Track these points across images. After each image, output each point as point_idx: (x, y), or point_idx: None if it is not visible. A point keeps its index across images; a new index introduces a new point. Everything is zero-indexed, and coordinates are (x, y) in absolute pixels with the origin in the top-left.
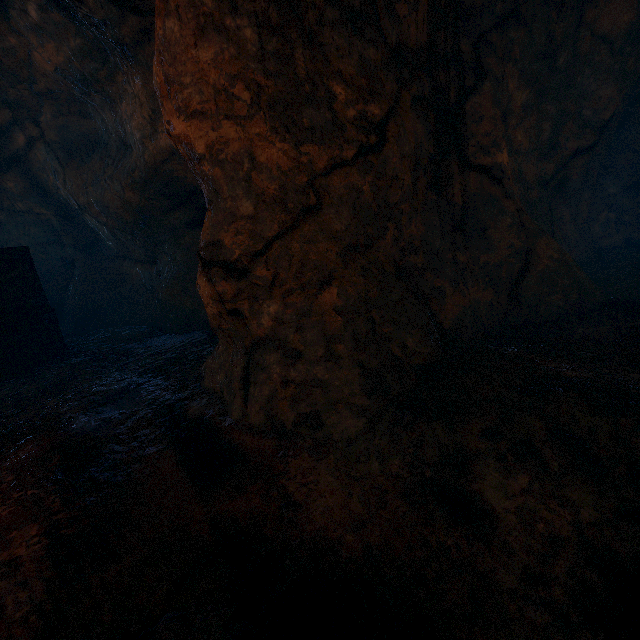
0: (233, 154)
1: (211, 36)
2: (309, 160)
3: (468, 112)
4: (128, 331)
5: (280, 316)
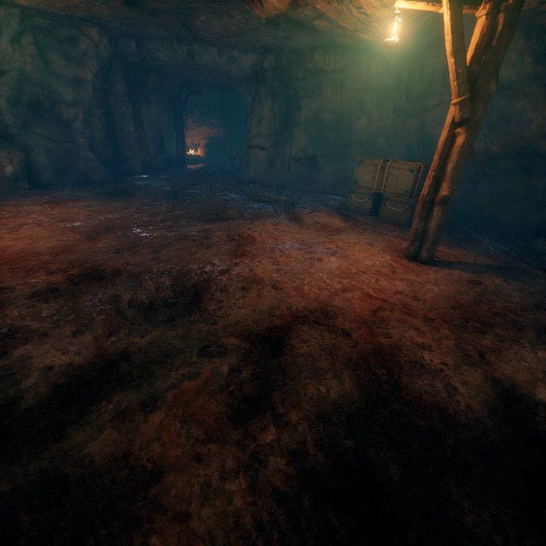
0: None
1: None
2: None
3: None
4: None
5: None
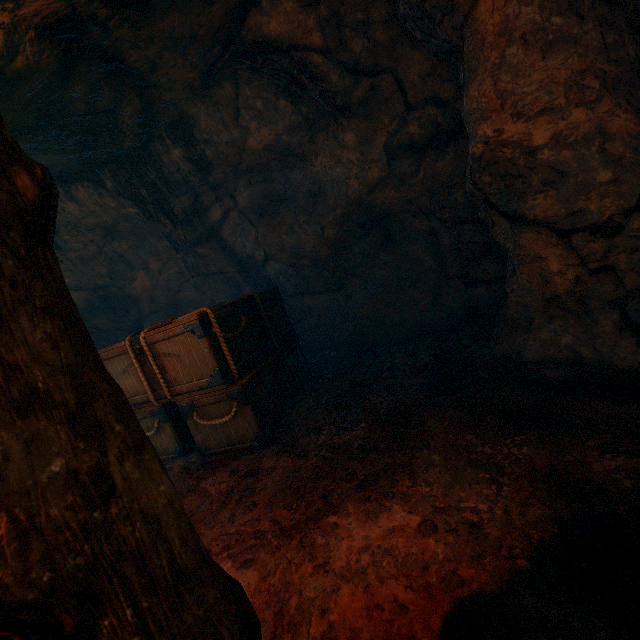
0: (583, 134)
1: (559, 47)
2: None
3: None
4: (335, 352)
5: None
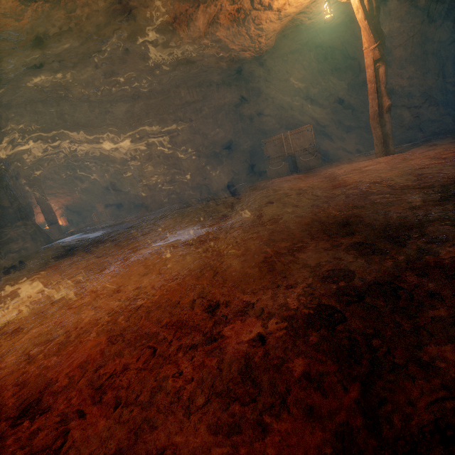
0: (415, 84)
1: (412, 63)
2: (428, 84)
3: (444, 69)
4: None
5: (430, 114)
